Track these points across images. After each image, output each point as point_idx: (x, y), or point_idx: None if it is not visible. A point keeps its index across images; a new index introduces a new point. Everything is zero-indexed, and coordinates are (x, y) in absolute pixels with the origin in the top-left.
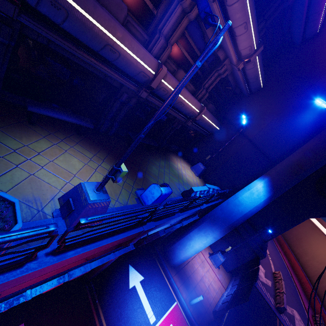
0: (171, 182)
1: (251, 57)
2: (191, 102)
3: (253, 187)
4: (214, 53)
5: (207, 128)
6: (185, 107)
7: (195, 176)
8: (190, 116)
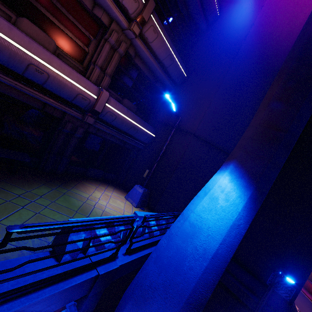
0: (36, 222)
1: (142, 13)
2: (65, 73)
3: (212, 187)
4: (89, 12)
5: (133, 133)
6: (55, 80)
7: (133, 207)
8: (83, 106)
